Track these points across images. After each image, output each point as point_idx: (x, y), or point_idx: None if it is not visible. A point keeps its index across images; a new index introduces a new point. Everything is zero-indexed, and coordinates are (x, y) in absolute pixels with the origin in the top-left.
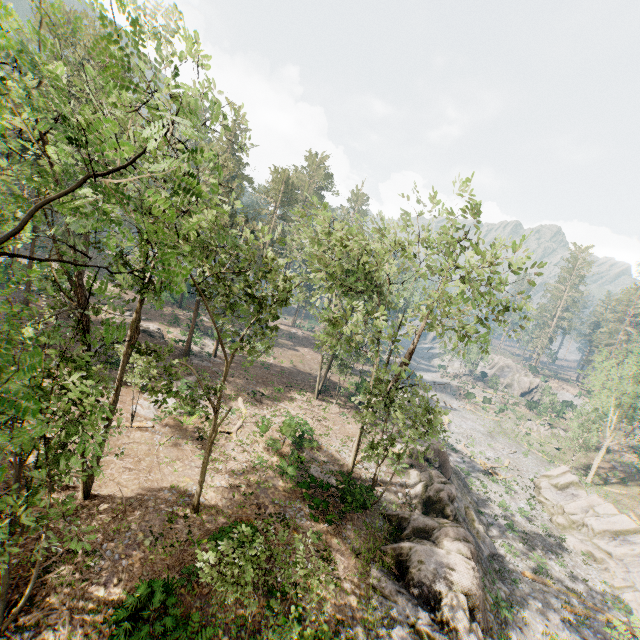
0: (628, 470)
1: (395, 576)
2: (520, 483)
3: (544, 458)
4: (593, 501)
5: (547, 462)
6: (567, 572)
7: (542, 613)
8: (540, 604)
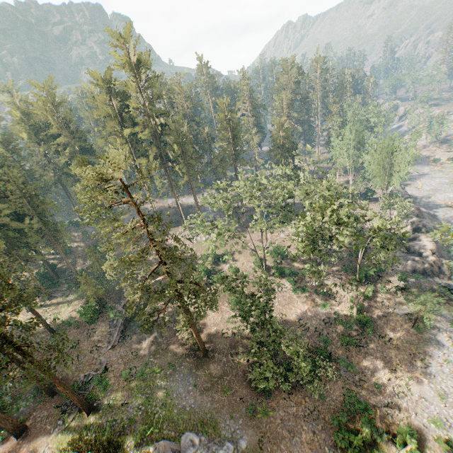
0: None
1: (405, 252)
2: None
3: None
4: None
5: None
6: None
7: None
8: None
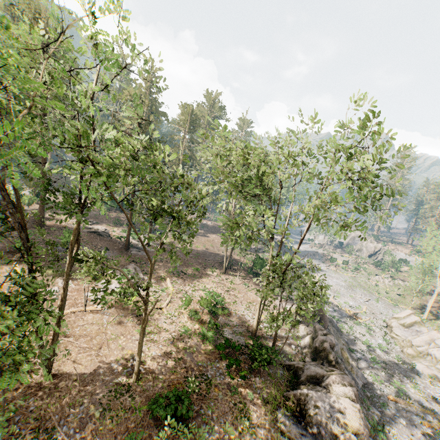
0: None
1: (297, 418)
2: (376, 324)
3: (390, 302)
4: (433, 336)
5: (393, 305)
6: (420, 393)
7: (407, 429)
8: (404, 422)
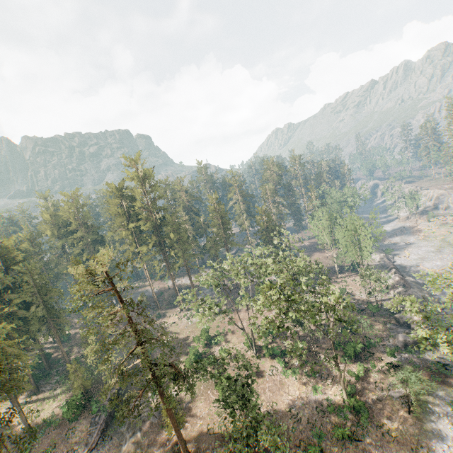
0: None
1: (396, 325)
2: None
3: None
4: None
5: None
6: None
7: None
8: None
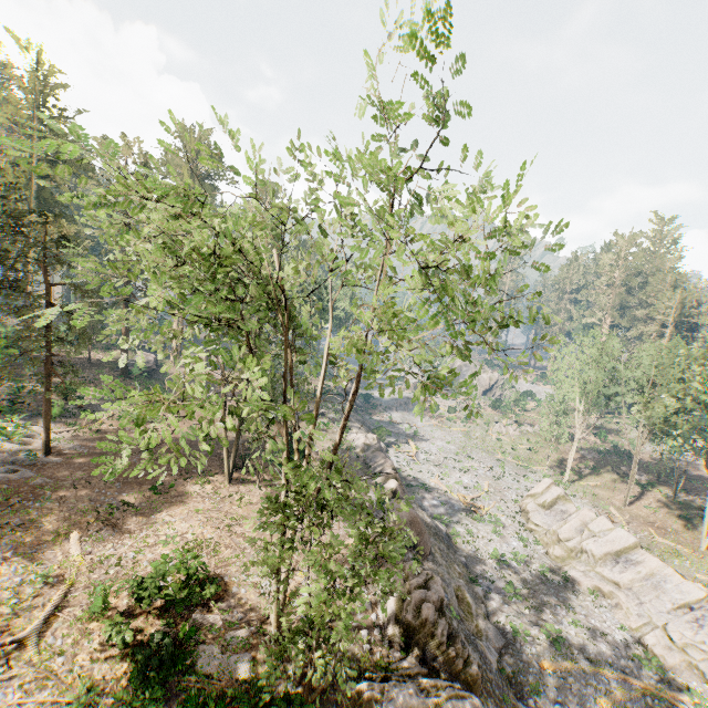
0: (597, 456)
1: None
2: (505, 510)
3: (520, 465)
4: (585, 517)
5: (524, 469)
6: (583, 631)
7: None
8: None
